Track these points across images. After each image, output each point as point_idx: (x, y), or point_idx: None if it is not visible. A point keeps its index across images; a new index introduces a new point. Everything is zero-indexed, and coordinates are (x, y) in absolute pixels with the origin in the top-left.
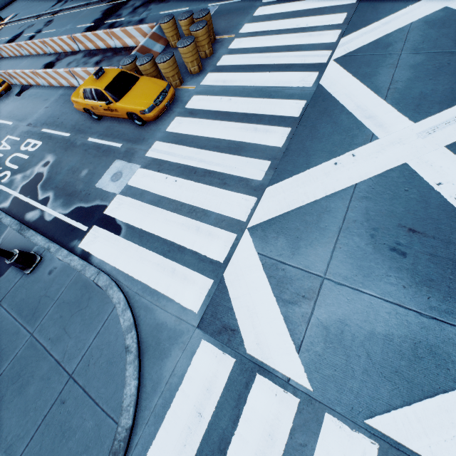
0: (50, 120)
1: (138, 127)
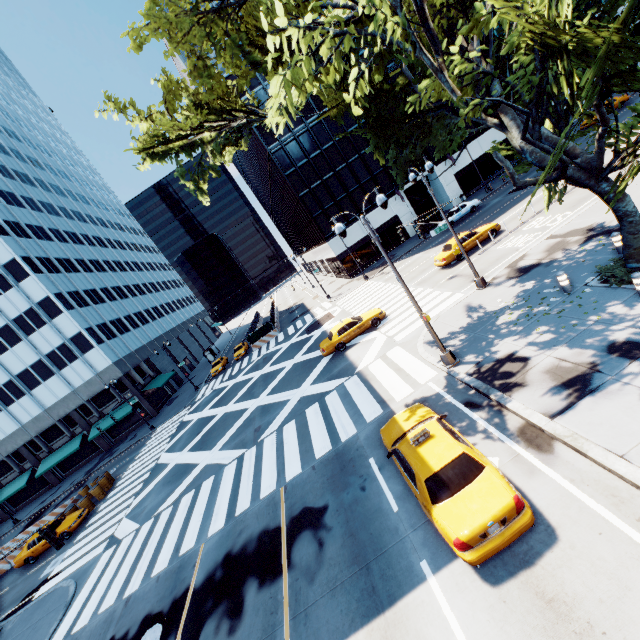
0: None
1: (67, 540)
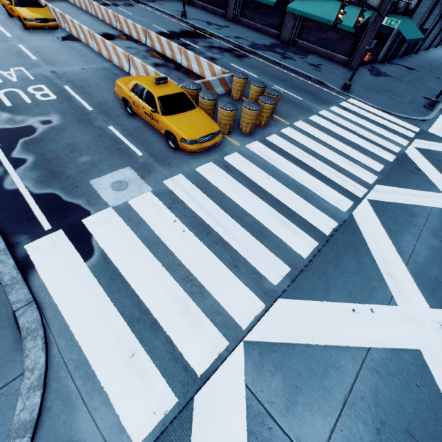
0: (80, 82)
1: (168, 148)
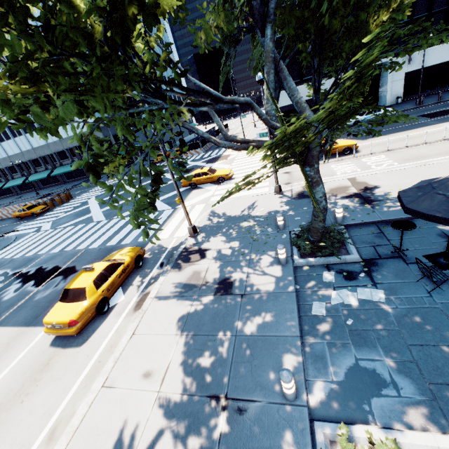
0: None
1: (35, 217)
